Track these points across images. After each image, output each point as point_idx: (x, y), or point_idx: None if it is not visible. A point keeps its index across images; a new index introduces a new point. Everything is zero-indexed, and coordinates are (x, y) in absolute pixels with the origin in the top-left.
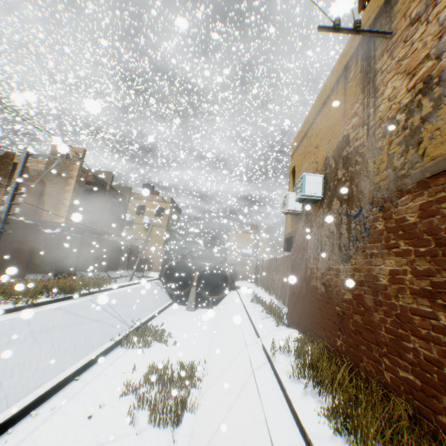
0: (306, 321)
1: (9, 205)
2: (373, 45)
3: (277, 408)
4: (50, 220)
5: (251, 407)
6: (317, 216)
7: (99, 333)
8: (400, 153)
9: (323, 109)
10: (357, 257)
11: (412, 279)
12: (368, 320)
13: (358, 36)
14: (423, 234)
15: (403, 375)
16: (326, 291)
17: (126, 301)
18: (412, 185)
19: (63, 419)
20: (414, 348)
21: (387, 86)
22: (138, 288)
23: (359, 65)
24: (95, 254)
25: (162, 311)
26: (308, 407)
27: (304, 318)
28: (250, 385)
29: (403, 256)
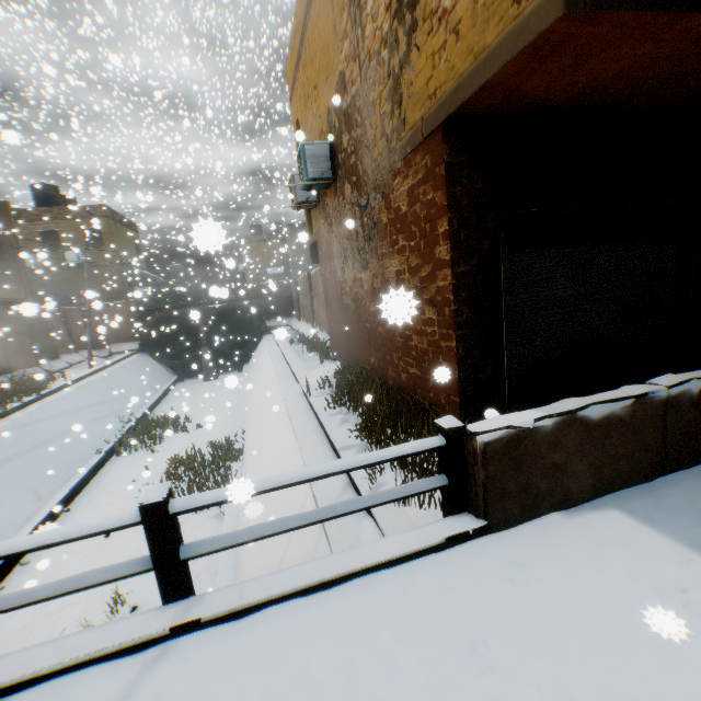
0: (346, 348)
1: None
2: None
3: (313, 442)
4: None
5: (290, 451)
6: (334, 208)
7: (73, 451)
8: (389, 115)
9: (311, 11)
10: (373, 261)
11: (409, 278)
12: (388, 329)
13: None
14: (412, 226)
15: (412, 372)
16: (356, 308)
17: (98, 397)
18: (401, 163)
19: (71, 551)
20: (415, 345)
21: None
22: (110, 373)
23: None
24: None
25: (165, 394)
26: (342, 430)
27: (345, 345)
28: (288, 433)
29: (402, 253)
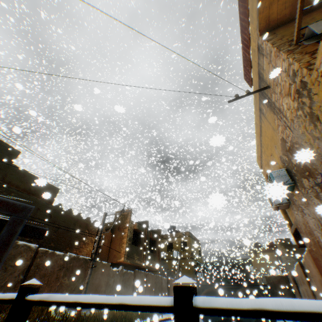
0: None
1: (96, 248)
2: (264, 94)
3: None
4: (115, 261)
5: None
6: (299, 199)
7: None
8: (313, 128)
9: (261, 133)
10: None
11: None
12: None
13: (256, 95)
14: None
15: None
16: None
17: None
18: None
19: None
20: None
21: (282, 104)
22: None
23: (264, 104)
24: (143, 287)
25: None
26: None
27: None
28: None
29: None
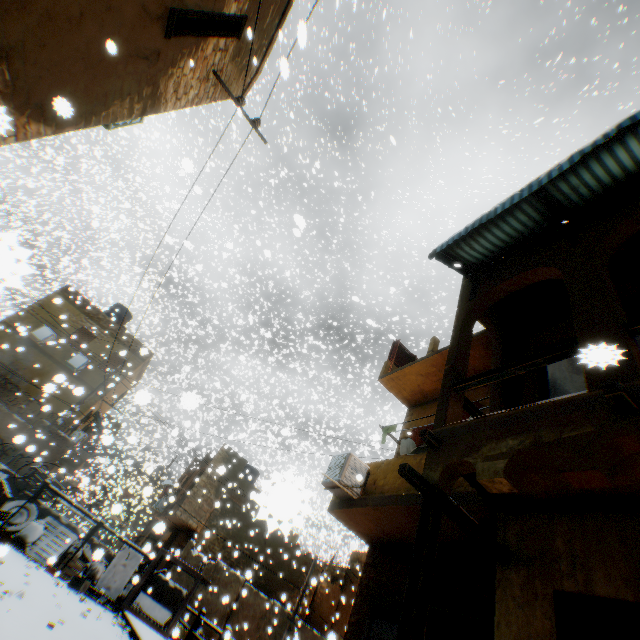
0: None
1: (297, 603)
2: None
3: None
4: (337, 636)
5: None
6: None
7: None
8: None
9: None
10: None
11: None
12: None
13: None
14: None
15: None
16: None
17: None
18: None
19: None
20: None
21: None
22: None
23: None
24: None
25: None
26: None
27: None
28: None
29: None
